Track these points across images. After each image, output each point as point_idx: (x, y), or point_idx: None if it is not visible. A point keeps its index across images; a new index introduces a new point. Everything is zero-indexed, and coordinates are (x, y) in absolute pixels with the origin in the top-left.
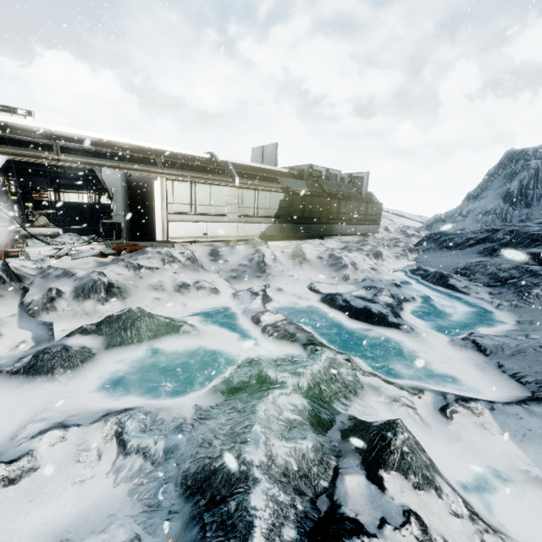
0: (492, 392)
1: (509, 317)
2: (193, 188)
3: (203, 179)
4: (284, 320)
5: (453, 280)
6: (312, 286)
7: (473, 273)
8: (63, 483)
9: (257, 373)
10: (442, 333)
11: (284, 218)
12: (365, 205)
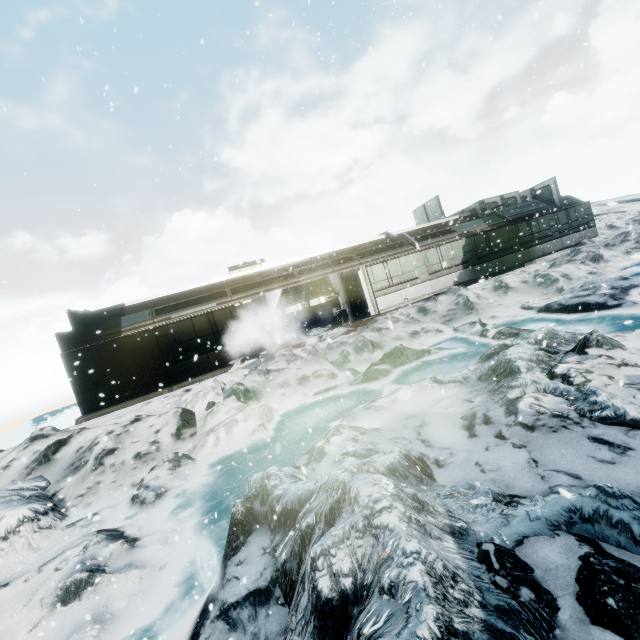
0: None
1: None
2: (386, 266)
3: (390, 256)
4: (506, 327)
5: None
6: (524, 306)
7: None
8: (423, 394)
9: (498, 346)
10: None
11: (472, 260)
12: (564, 213)
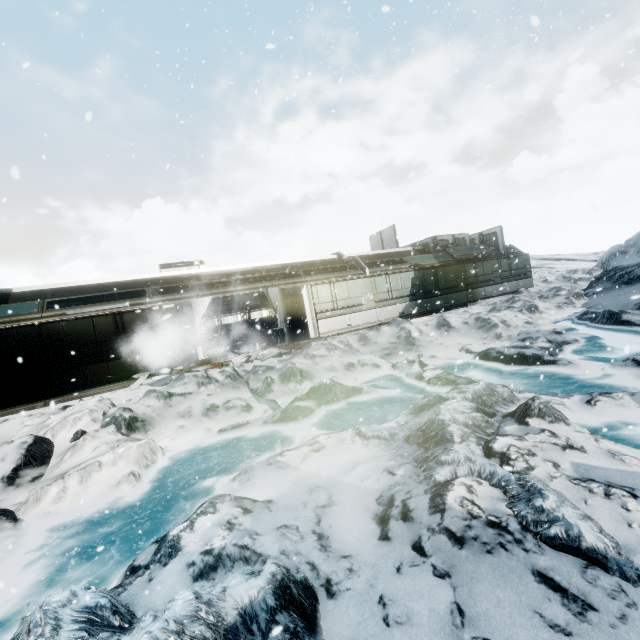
0: None
1: None
2: (332, 287)
3: (339, 278)
4: (444, 372)
5: (627, 316)
6: (463, 349)
7: None
8: (341, 450)
9: (432, 397)
10: (606, 362)
11: (419, 294)
12: (506, 260)
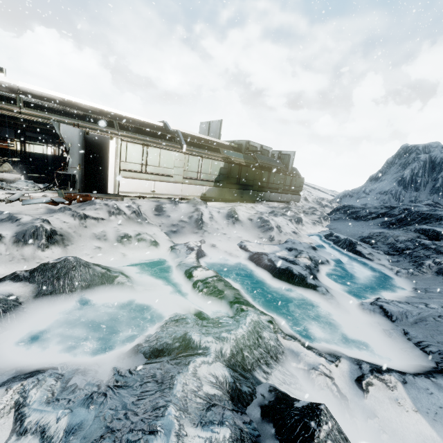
0: (400, 360)
1: (407, 283)
2: (145, 150)
3: (155, 144)
4: (215, 277)
5: (360, 247)
6: (242, 244)
7: (375, 242)
8: None
9: (181, 335)
10: (352, 295)
11: (223, 183)
12: (290, 178)
